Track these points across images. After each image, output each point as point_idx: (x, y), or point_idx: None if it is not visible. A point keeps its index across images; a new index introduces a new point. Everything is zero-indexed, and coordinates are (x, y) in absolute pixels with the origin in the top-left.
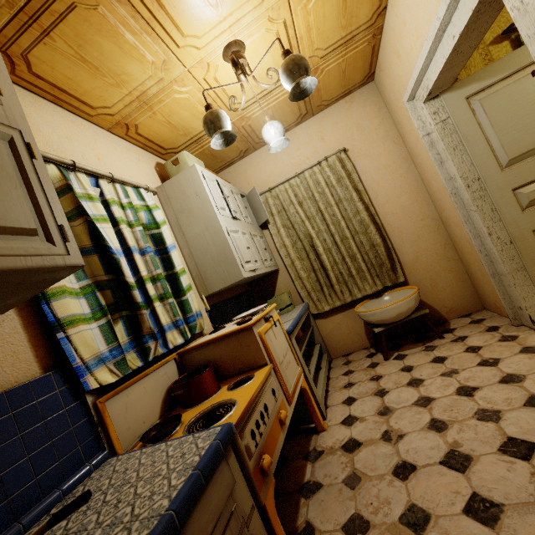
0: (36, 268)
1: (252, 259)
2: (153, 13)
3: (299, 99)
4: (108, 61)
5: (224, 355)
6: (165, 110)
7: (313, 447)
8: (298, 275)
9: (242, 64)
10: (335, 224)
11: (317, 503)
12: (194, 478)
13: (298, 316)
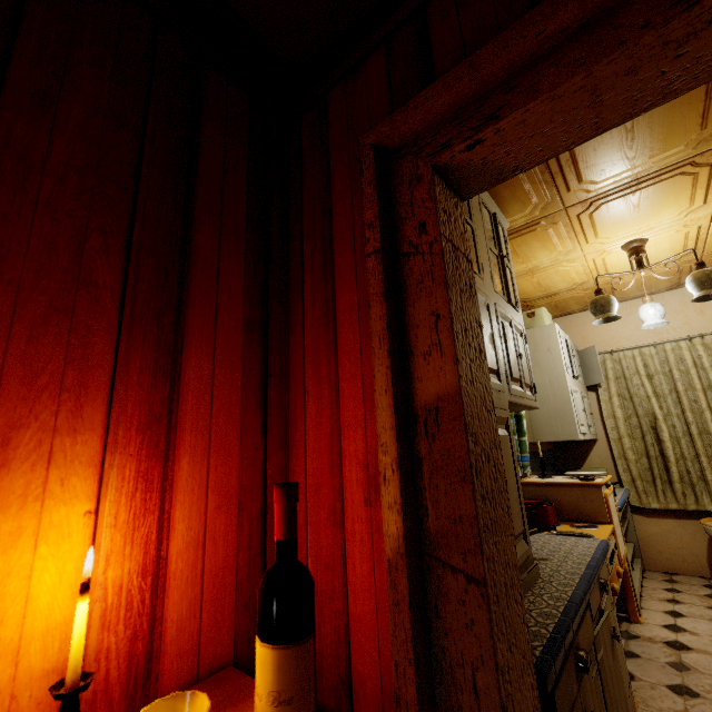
0: (532, 407)
1: (585, 423)
2: (583, 229)
3: (701, 301)
4: (528, 251)
5: (563, 500)
6: (542, 276)
7: (625, 630)
8: (623, 454)
9: (641, 257)
10: (695, 412)
11: (634, 664)
12: (601, 551)
13: (624, 498)
